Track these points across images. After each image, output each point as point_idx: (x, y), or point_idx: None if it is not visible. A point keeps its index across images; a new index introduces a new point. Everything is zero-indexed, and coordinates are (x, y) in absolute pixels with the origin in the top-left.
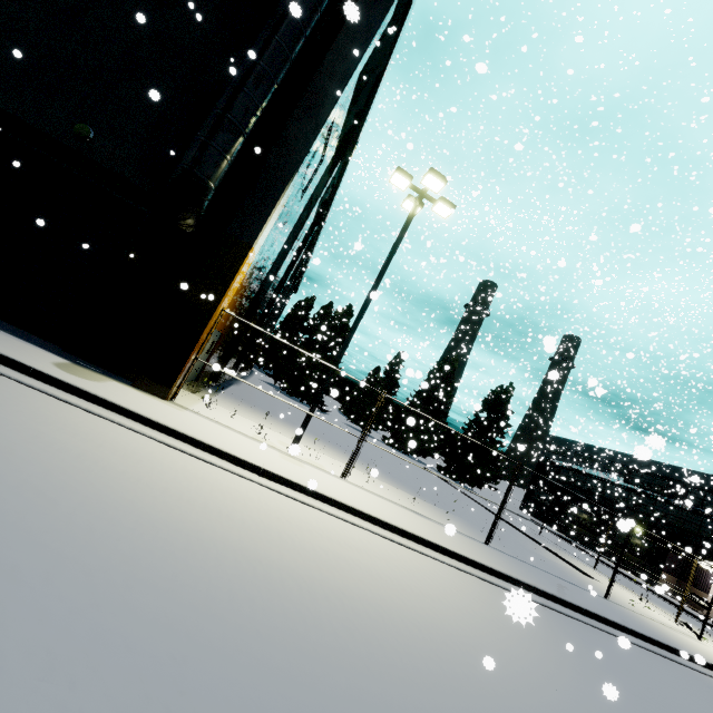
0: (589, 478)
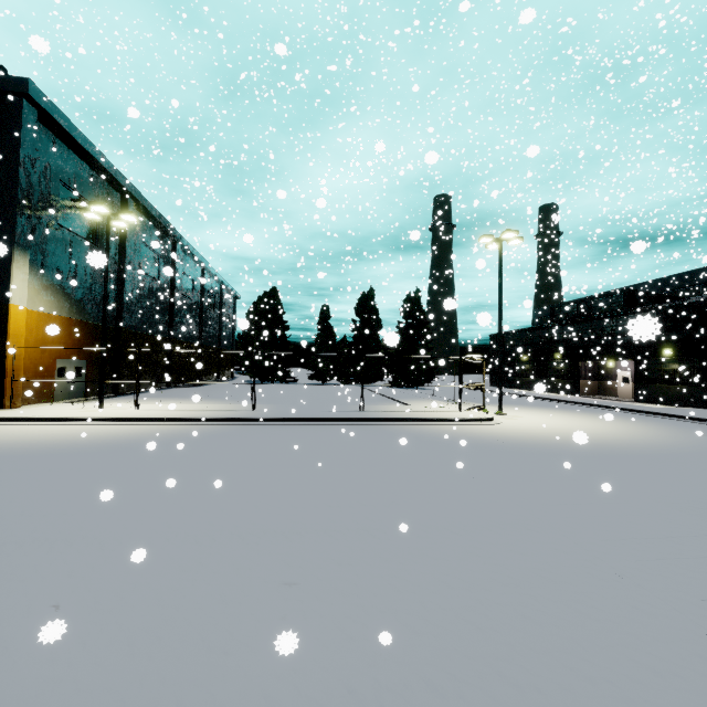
0: (522, 333)
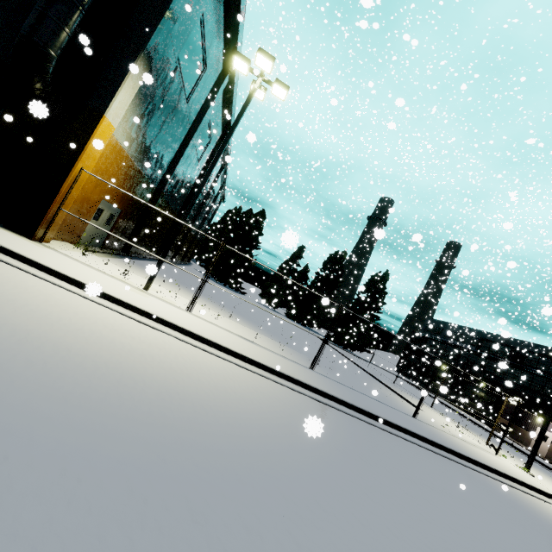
0: (449, 346)
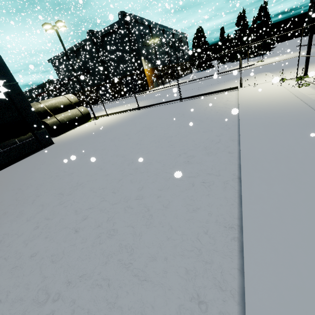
0: None
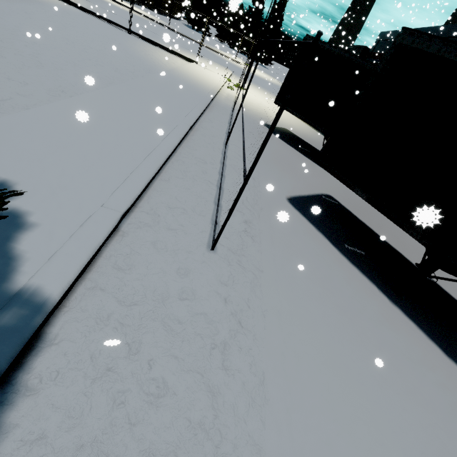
0: None
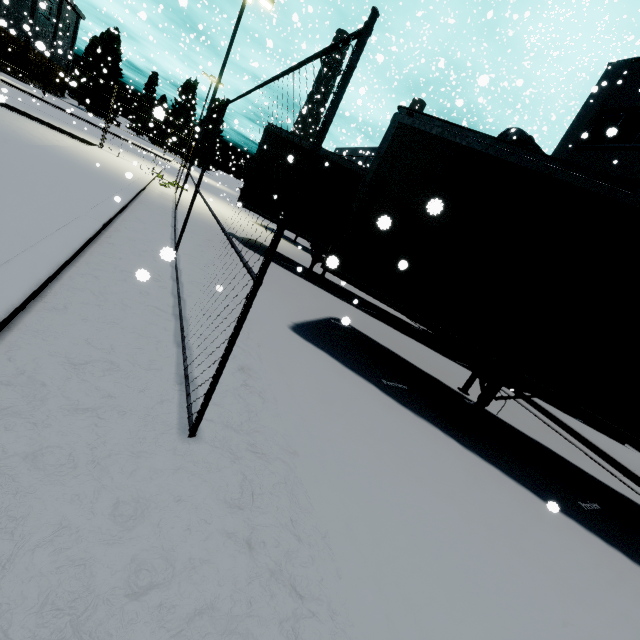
0: None
